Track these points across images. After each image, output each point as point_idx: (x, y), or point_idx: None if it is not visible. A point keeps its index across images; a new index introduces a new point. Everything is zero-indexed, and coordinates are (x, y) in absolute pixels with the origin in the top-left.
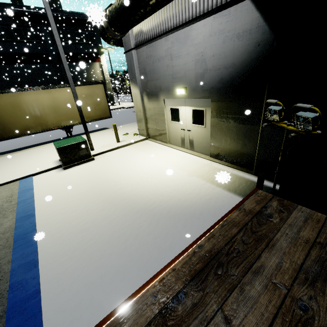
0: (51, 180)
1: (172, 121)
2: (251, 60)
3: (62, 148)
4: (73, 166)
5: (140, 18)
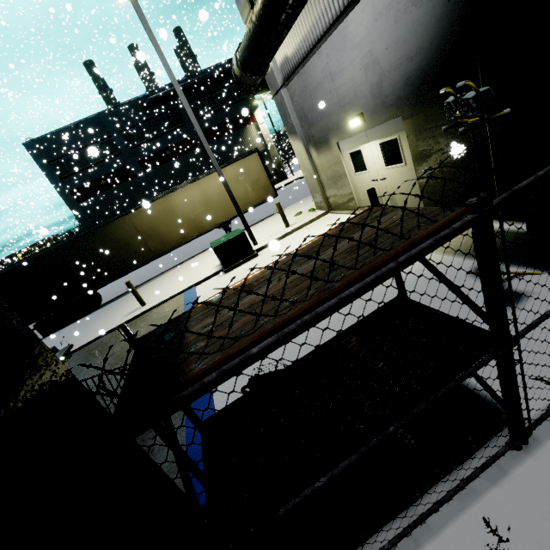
0: (213, 286)
1: (357, 172)
2: (444, 29)
3: (218, 248)
4: (234, 268)
5: (274, 45)
